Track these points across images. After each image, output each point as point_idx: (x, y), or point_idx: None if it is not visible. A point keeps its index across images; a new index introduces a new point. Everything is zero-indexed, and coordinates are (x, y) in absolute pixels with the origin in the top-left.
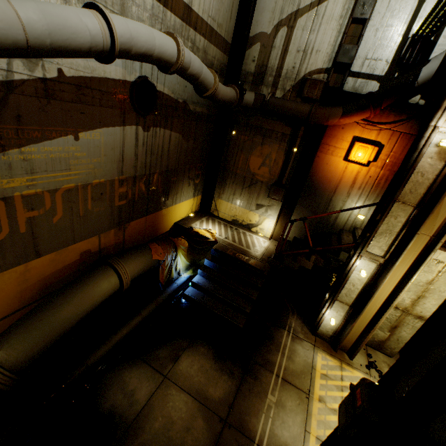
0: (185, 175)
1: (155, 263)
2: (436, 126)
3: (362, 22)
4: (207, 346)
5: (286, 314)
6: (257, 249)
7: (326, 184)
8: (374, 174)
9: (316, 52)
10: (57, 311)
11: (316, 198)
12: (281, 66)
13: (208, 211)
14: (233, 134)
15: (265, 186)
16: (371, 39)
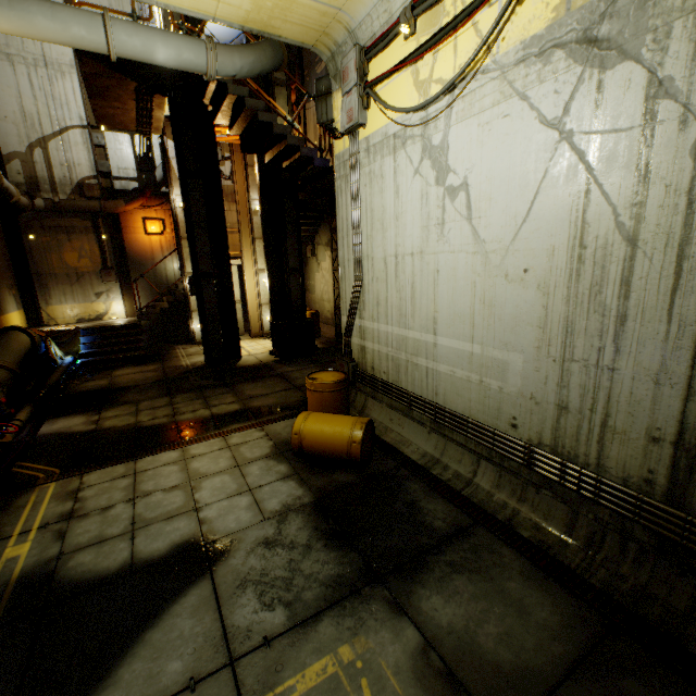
0: (4, 283)
1: (40, 339)
2: (174, 199)
3: (102, 147)
4: (128, 367)
5: (173, 347)
6: (121, 321)
7: (145, 255)
8: (171, 239)
9: (79, 165)
10: (10, 344)
11: (144, 268)
12: (53, 176)
13: (42, 323)
14: (32, 239)
15: (94, 275)
16: (116, 157)
